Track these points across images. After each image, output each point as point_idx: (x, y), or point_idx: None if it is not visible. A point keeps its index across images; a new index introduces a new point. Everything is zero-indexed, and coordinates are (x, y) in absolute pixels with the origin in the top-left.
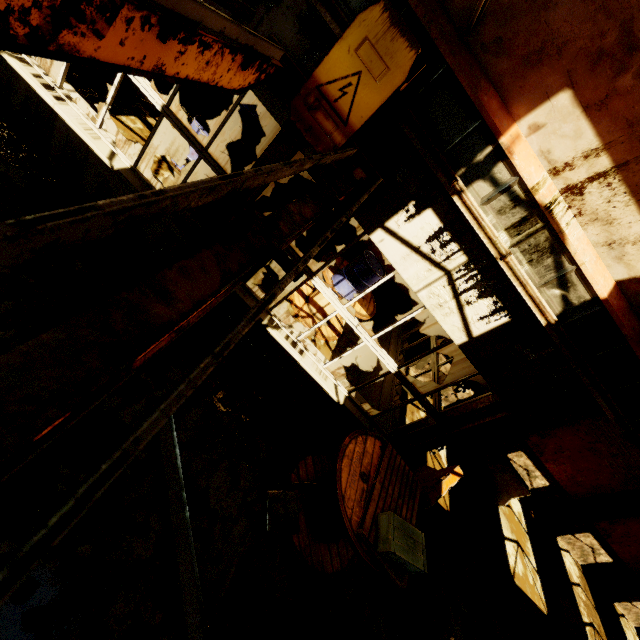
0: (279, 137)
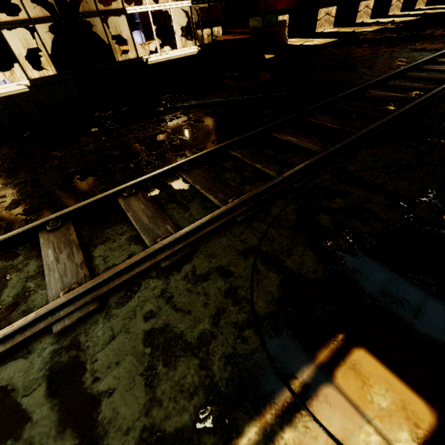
0: None
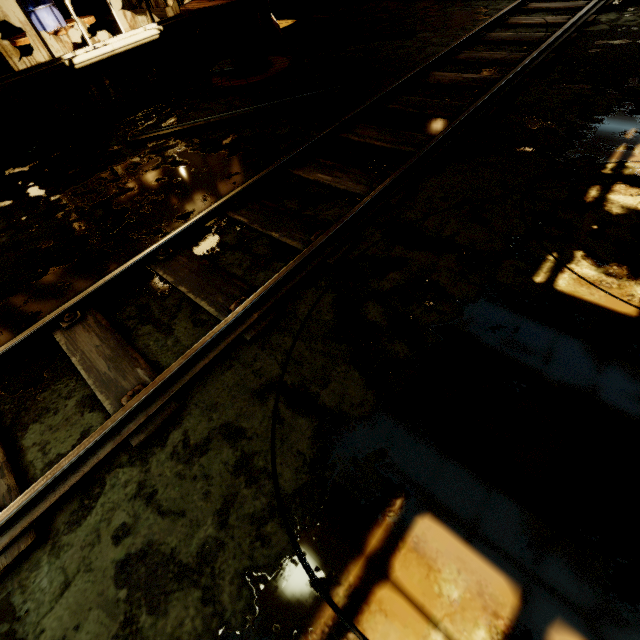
0: None
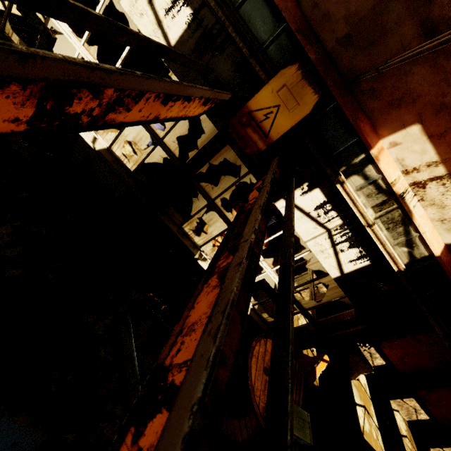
0: (216, 136)
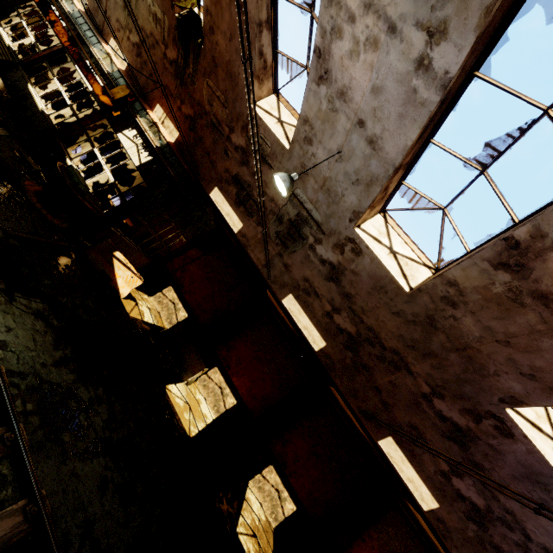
0: (100, 110)
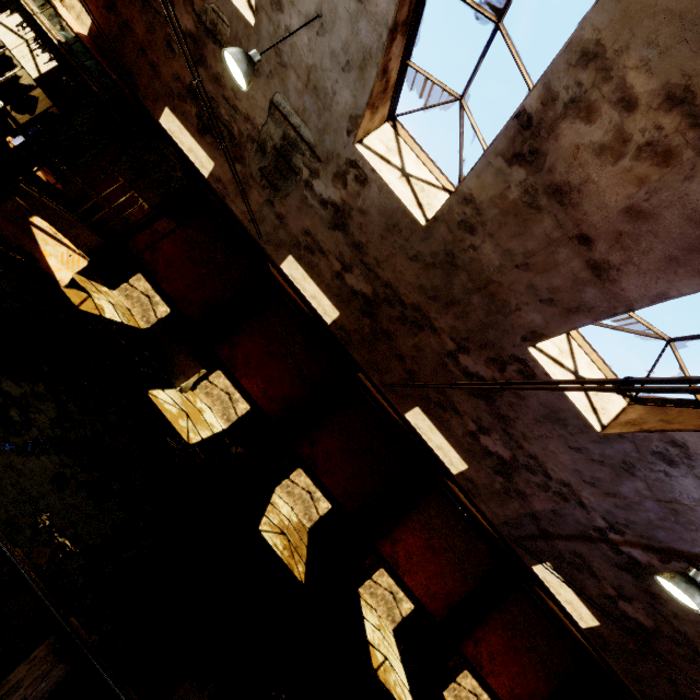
0: None
